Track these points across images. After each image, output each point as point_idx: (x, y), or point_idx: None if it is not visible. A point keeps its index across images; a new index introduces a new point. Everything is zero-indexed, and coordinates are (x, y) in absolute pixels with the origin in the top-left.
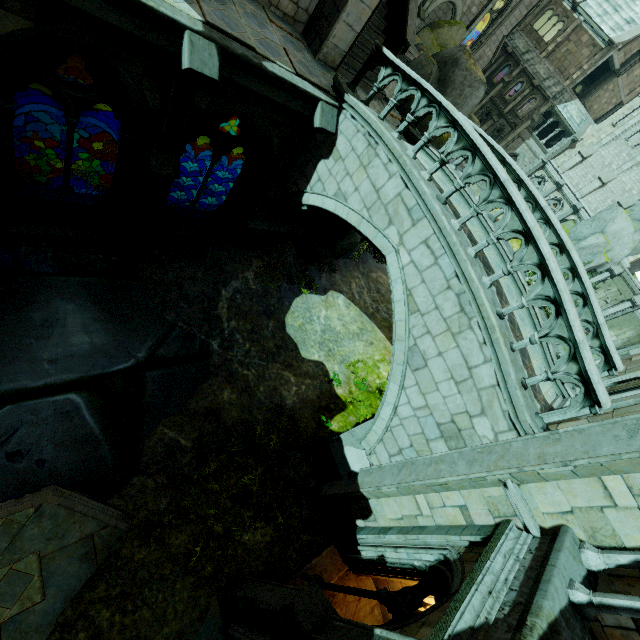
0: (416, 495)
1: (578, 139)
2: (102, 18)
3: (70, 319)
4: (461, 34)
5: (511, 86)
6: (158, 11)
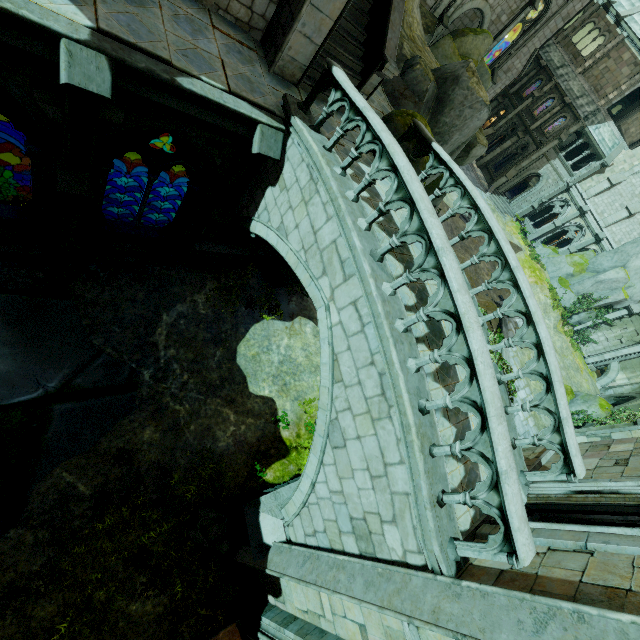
0: (321, 592)
1: (608, 164)
2: None
3: None
4: (487, 44)
5: (541, 102)
6: (17, 14)
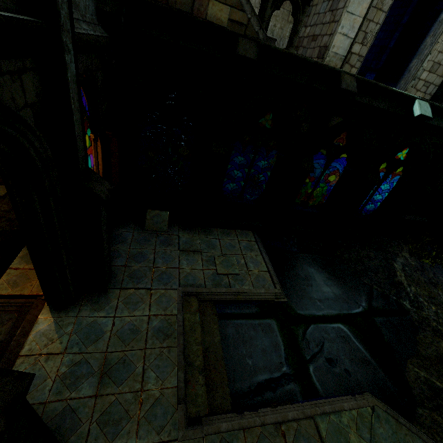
0: None
1: None
2: (377, 106)
3: (315, 276)
4: None
5: None
6: (407, 94)
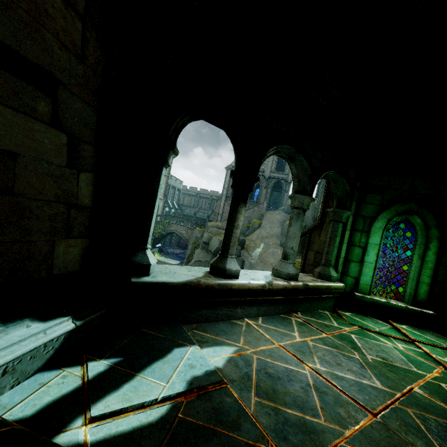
0: None
1: None
2: None
3: None
4: None
5: None
6: None
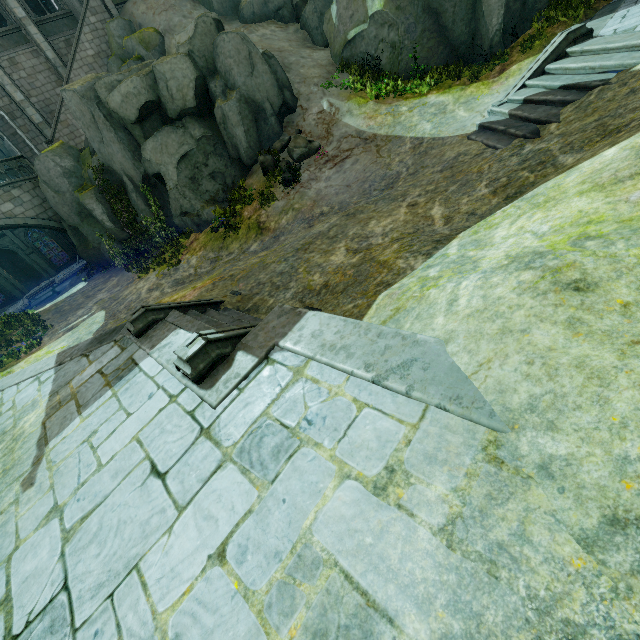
0: None
1: None
2: None
3: None
4: None
5: None
6: None
